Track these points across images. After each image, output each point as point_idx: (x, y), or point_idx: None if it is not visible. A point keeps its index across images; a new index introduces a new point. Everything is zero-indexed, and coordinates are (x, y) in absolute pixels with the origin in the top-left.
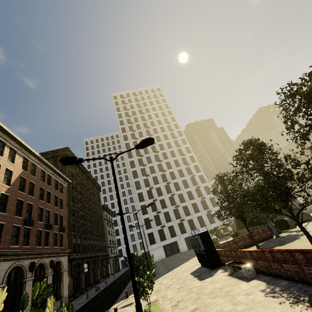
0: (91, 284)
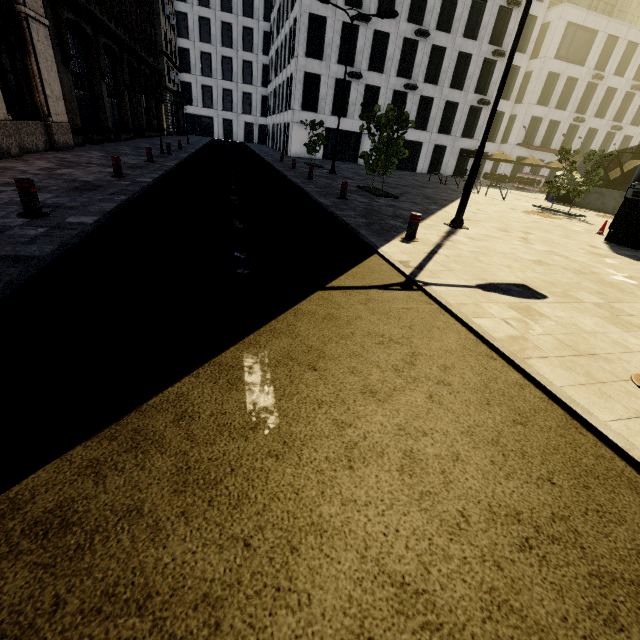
0: (127, 129)
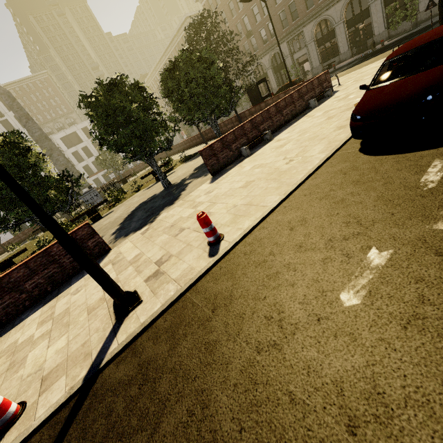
0: None
